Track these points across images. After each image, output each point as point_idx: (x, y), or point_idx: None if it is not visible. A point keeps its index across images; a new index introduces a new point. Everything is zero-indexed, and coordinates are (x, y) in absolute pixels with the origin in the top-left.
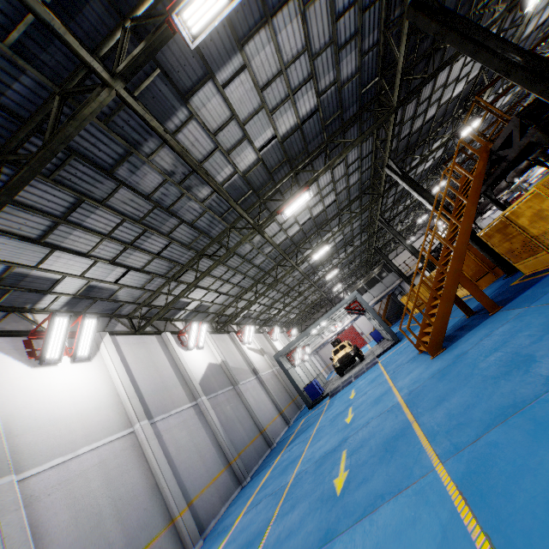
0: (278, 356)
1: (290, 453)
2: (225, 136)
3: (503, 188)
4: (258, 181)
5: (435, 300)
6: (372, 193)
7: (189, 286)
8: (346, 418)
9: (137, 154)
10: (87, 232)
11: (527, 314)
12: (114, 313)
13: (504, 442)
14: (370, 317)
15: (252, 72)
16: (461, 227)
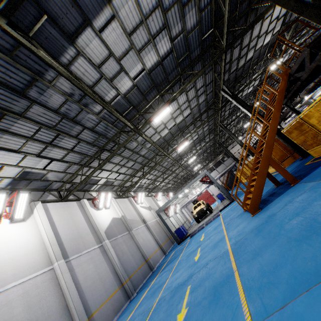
0: (158, 211)
1: (160, 278)
2: (107, 69)
3: (297, 102)
4: (136, 100)
5: (254, 176)
6: (214, 108)
7: (94, 170)
8: (196, 256)
9: (41, 80)
10: (14, 135)
11: (319, 186)
12: (47, 188)
13: (310, 317)
14: (215, 186)
15: (120, 21)
16: (270, 126)
